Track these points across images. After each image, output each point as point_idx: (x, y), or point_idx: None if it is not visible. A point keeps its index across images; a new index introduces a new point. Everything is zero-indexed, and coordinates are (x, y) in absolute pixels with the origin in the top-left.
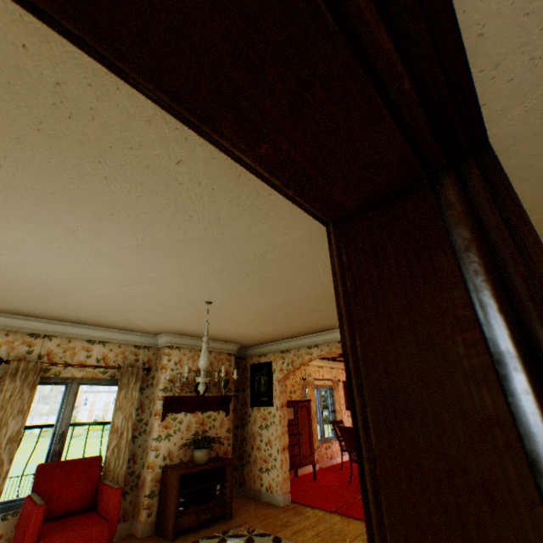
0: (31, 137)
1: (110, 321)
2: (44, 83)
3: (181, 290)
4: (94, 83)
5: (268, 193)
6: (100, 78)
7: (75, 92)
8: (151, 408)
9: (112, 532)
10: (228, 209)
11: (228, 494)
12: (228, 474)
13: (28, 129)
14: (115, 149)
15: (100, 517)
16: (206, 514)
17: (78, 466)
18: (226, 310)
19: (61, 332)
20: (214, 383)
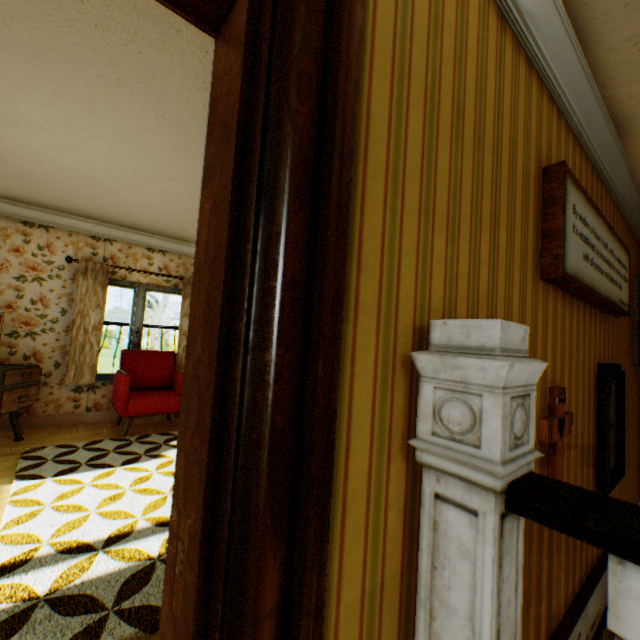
0: None
1: (165, 230)
2: None
3: None
4: None
5: None
6: None
7: None
8: None
9: None
10: None
11: None
12: None
13: None
14: None
15: (176, 393)
16: None
17: (155, 356)
18: None
19: (120, 237)
20: None
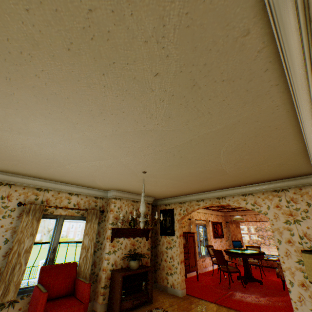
0: (62, 54)
1: (82, 182)
2: (80, 10)
3: (129, 164)
4: (115, 9)
5: (208, 98)
6: (121, 5)
7: (100, 18)
8: (104, 234)
9: (85, 310)
10: (178, 109)
11: (149, 288)
12: (149, 276)
13: (61, 48)
14: (116, 64)
15: (78, 301)
16: (137, 300)
17: (64, 268)
18: (153, 177)
19: (54, 187)
20: (147, 222)
